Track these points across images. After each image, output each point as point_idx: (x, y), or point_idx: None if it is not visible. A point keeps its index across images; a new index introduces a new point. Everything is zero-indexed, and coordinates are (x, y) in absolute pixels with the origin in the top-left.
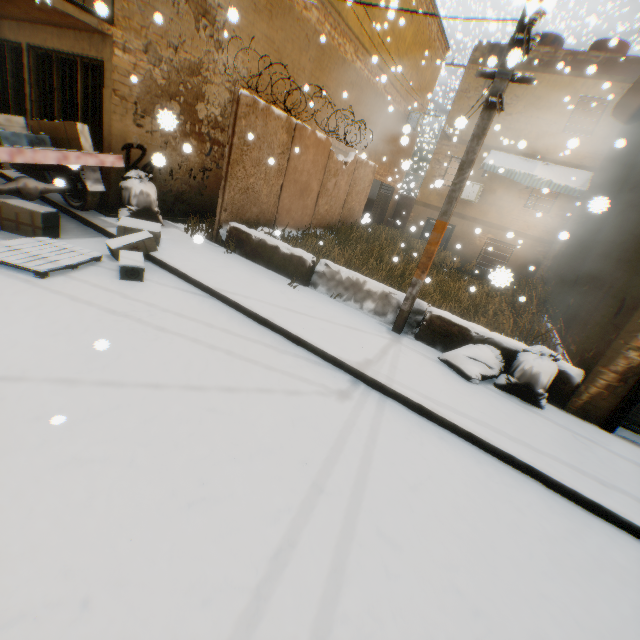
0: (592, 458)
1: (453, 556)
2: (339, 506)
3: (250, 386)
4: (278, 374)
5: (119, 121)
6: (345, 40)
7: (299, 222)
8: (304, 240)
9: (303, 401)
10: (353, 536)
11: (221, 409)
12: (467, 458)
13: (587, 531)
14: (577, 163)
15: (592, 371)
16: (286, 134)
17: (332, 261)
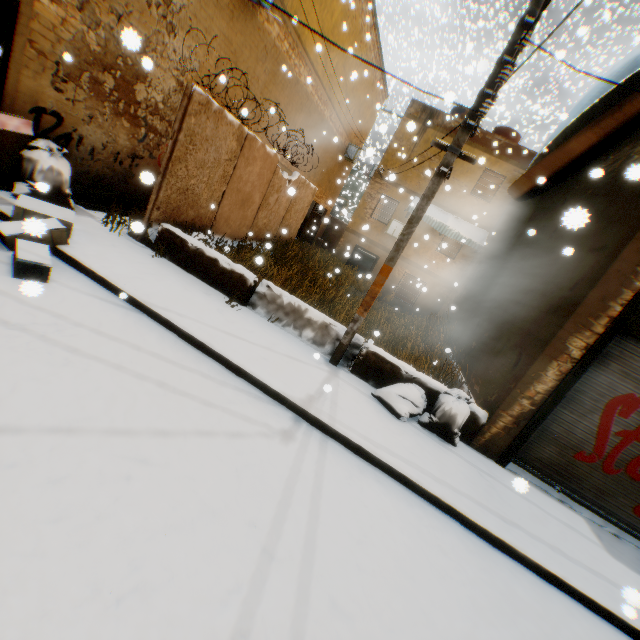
0: (495, 494)
1: (399, 616)
2: (291, 574)
3: (188, 428)
4: (218, 412)
5: (32, 78)
6: (301, 62)
7: (236, 232)
8: (242, 253)
9: (247, 445)
10: (307, 610)
11: (154, 460)
12: (401, 501)
13: (496, 567)
14: (479, 222)
15: (495, 414)
16: (236, 142)
17: (270, 280)
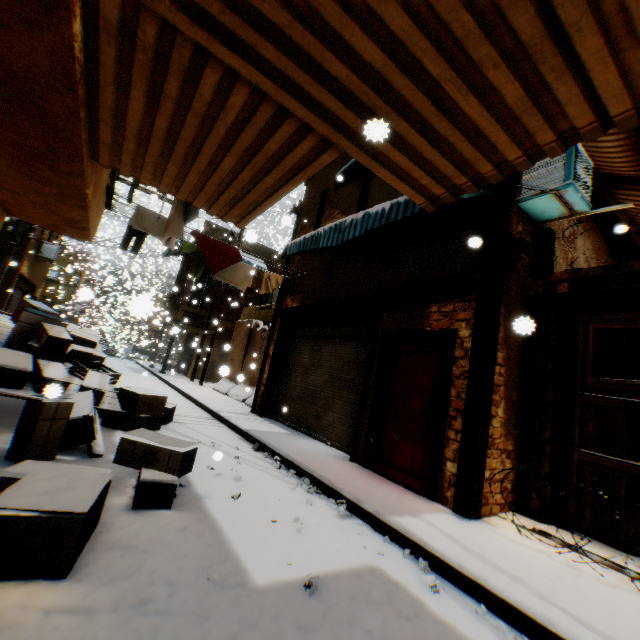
0: None
1: None
2: None
3: None
4: None
5: None
6: None
7: None
8: None
9: None
10: None
11: None
12: None
13: None
14: None
15: None
16: None
17: None
